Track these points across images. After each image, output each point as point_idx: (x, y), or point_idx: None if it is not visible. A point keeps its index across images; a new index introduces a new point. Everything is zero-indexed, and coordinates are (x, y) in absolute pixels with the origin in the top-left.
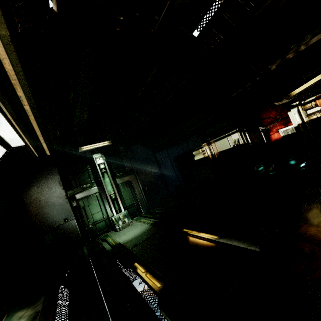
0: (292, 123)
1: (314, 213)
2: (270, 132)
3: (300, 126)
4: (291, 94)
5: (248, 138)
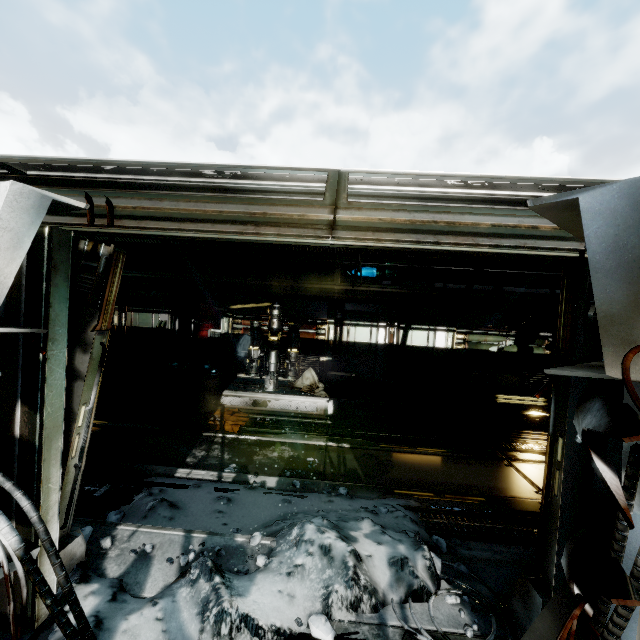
0: (221, 329)
1: (203, 408)
2: (201, 327)
3: (225, 335)
4: (229, 306)
5: (177, 324)
